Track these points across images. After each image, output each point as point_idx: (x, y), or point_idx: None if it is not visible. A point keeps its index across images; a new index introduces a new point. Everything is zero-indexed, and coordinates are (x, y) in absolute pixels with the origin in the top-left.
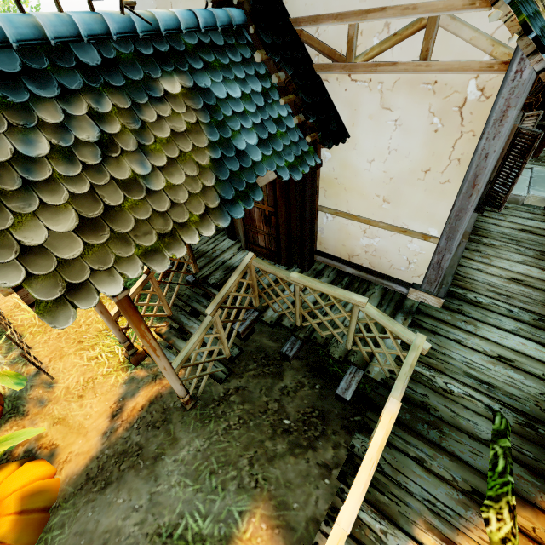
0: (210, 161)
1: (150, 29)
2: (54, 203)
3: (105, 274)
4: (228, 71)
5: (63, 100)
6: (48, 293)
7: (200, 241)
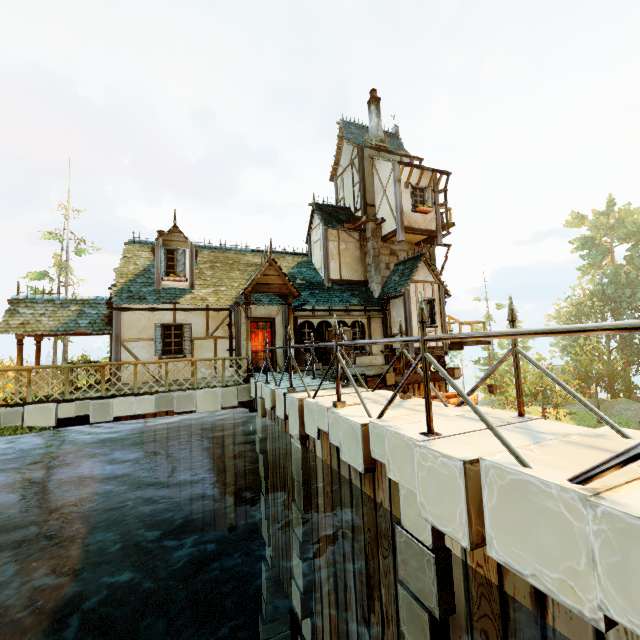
0: (65, 322)
1: (79, 299)
2: (21, 319)
3: (14, 331)
4: (97, 308)
5: (44, 307)
6: (3, 329)
7: None
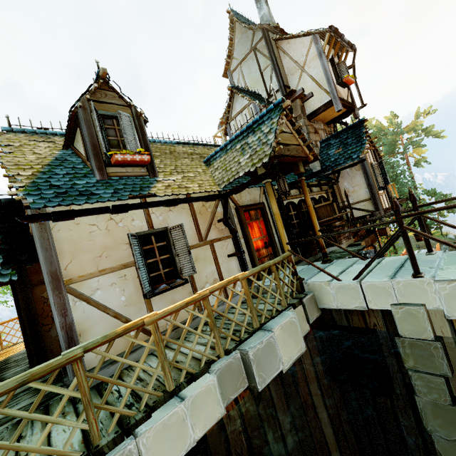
0: None
1: None
2: None
3: None
4: None
5: None
6: None
7: (19, 360)
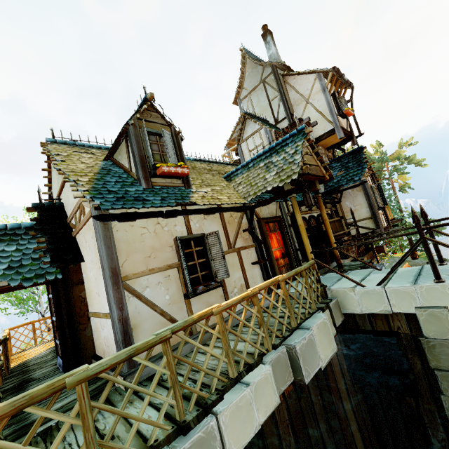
0: None
1: None
2: None
3: None
4: (15, 241)
5: None
6: None
7: (39, 363)
